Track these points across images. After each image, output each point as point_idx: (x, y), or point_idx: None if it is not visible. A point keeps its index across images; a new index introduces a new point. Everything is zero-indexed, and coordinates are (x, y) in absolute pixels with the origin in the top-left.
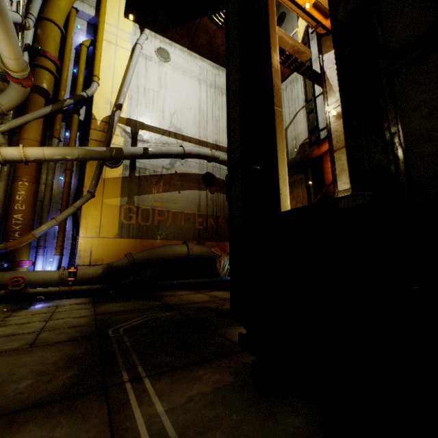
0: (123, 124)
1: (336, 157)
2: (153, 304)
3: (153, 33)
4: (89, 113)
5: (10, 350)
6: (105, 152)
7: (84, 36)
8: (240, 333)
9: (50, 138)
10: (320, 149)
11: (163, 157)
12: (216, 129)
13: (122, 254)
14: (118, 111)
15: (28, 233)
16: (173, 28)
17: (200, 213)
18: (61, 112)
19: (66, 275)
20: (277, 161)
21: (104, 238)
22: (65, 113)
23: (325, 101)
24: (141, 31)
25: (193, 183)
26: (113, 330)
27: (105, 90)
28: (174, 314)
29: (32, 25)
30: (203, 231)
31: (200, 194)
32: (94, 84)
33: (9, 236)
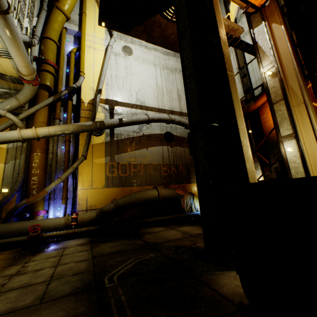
0: (103, 104)
1: (275, 108)
2: (137, 243)
3: (119, 36)
4: (79, 99)
5: (23, 307)
6: (92, 125)
7: (72, 46)
8: (242, 304)
9: (54, 119)
10: (256, 104)
11: (134, 124)
12: (170, 98)
13: (109, 199)
14: (99, 95)
15: (42, 189)
16: (134, 27)
17: (164, 163)
18: (60, 100)
19: (69, 220)
20: (235, 117)
21: (95, 189)
22: (62, 101)
23: (260, 65)
24: (110, 36)
25: (157, 141)
26: (108, 278)
27: (88, 81)
28: (157, 255)
29: (37, 43)
30: (168, 177)
31: (163, 148)
32: (81, 78)
33: (29, 193)
